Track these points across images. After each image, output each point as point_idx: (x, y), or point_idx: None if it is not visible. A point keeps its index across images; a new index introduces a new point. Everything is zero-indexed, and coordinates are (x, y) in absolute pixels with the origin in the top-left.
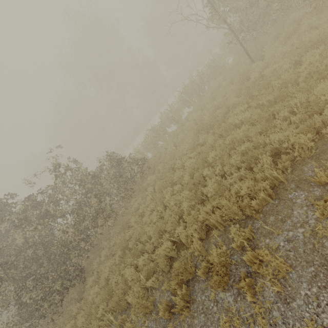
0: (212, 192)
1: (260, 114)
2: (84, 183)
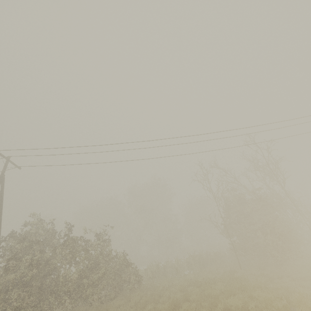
0: (185, 309)
1: (229, 289)
2: (105, 256)
